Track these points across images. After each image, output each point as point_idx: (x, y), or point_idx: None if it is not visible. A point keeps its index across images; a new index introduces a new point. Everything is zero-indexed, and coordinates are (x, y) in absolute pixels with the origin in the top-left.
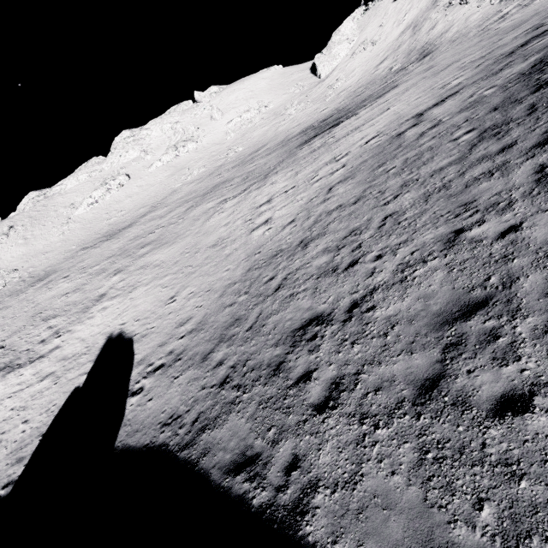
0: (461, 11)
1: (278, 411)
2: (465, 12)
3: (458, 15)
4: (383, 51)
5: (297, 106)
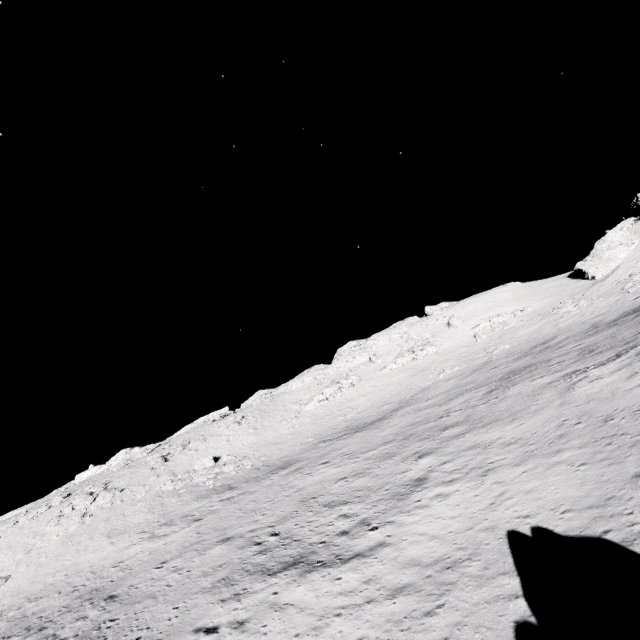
0: None
1: None
2: None
3: None
4: None
5: (575, 304)
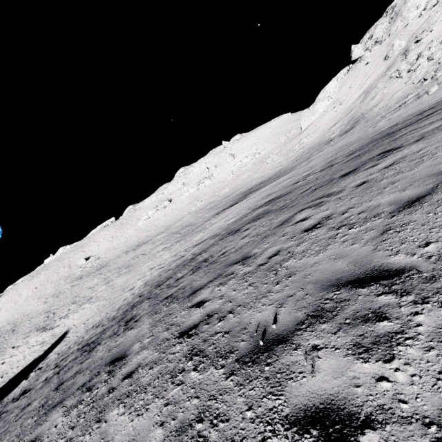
0: (394, 85)
1: None
2: (396, 87)
3: (391, 89)
4: (341, 113)
5: (274, 156)
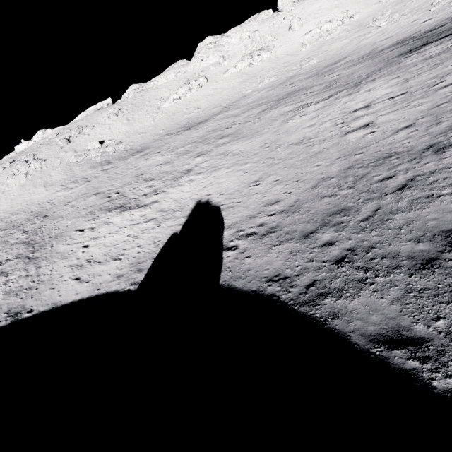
0: None
1: (446, 305)
2: None
3: None
4: None
5: (389, 17)
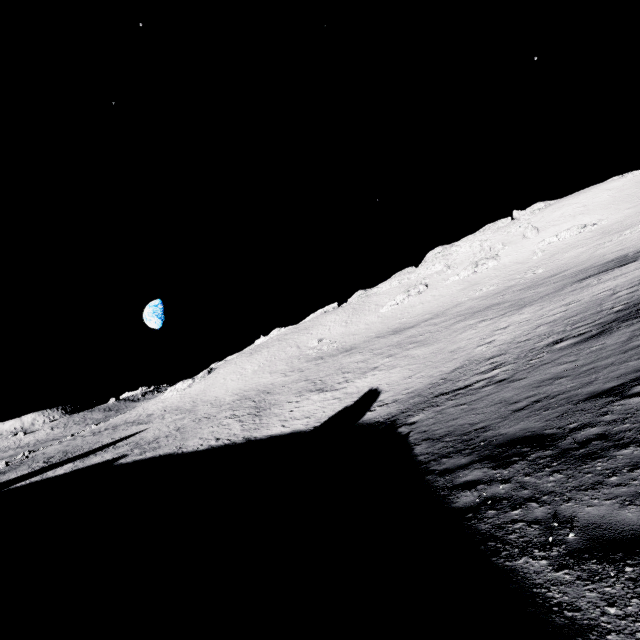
0: None
1: (414, 412)
2: None
3: None
4: None
5: (636, 225)
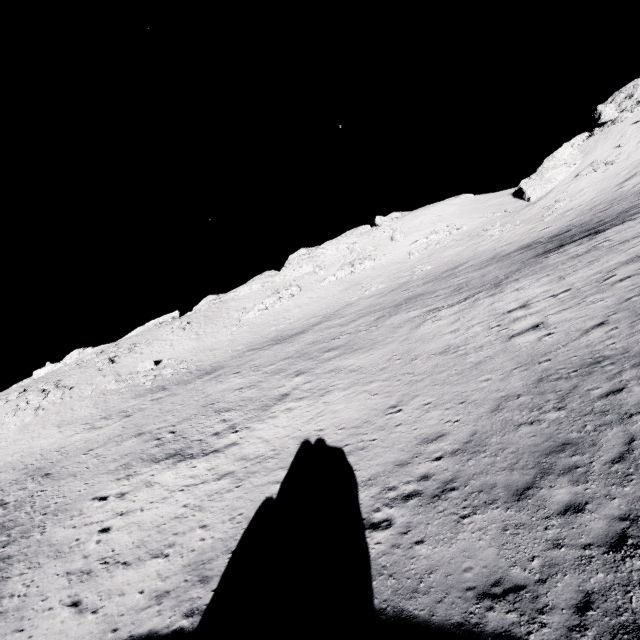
0: None
1: None
2: None
3: None
4: (626, 169)
5: (501, 227)
